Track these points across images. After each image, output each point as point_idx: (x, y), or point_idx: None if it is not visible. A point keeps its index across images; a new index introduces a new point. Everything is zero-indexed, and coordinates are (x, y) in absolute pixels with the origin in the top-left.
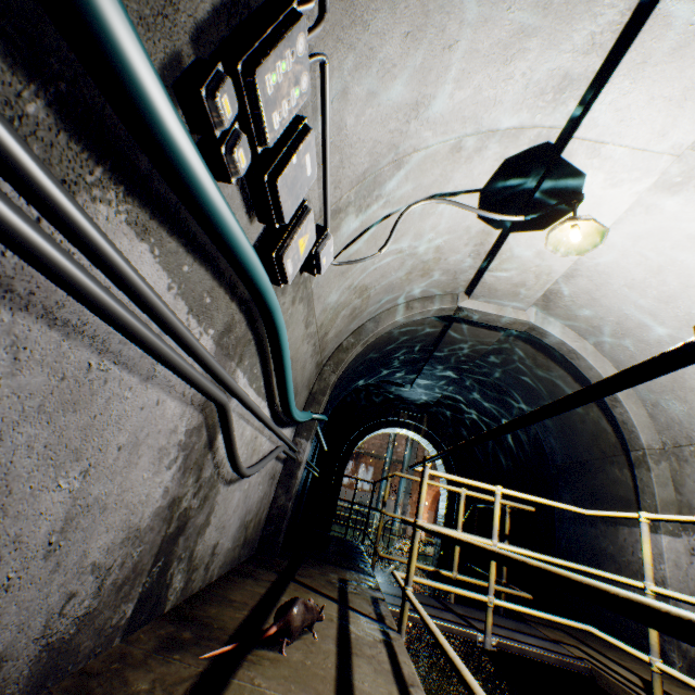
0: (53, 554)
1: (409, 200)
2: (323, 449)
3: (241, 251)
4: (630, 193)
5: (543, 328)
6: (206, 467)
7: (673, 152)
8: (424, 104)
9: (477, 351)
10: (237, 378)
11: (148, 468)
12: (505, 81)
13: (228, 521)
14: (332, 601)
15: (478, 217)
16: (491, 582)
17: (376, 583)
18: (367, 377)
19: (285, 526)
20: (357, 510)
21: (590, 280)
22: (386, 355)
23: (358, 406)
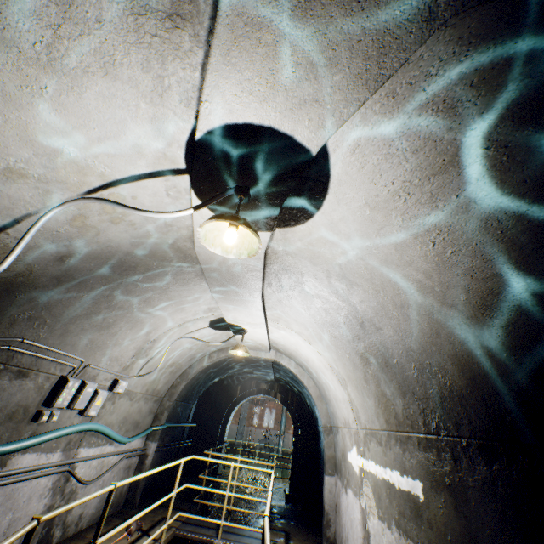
0: (6, 534)
1: (172, 340)
2: (192, 426)
3: (60, 435)
4: (263, 330)
5: (279, 361)
6: (67, 488)
7: (263, 323)
8: (152, 330)
9: (268, 363)
10: (80, 451)
11: (36, 501)
12: (185, 313)
13: (90, 501)
14: (141, 531)
15: (216, 330)
16: (223, 513)
17: (185, 517)
18: (218, 376)
19: (139, 490)
20: (249, 451)
21: (283, 346)
22: (222, 367)
23: (231, 384)
